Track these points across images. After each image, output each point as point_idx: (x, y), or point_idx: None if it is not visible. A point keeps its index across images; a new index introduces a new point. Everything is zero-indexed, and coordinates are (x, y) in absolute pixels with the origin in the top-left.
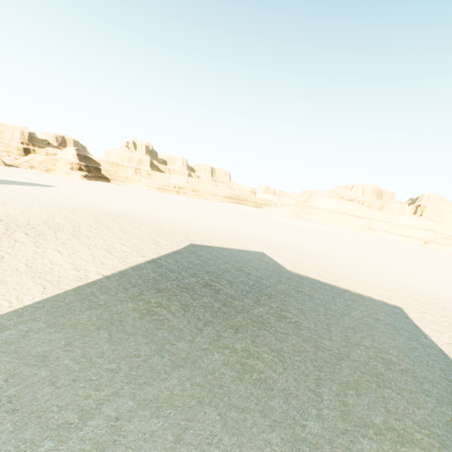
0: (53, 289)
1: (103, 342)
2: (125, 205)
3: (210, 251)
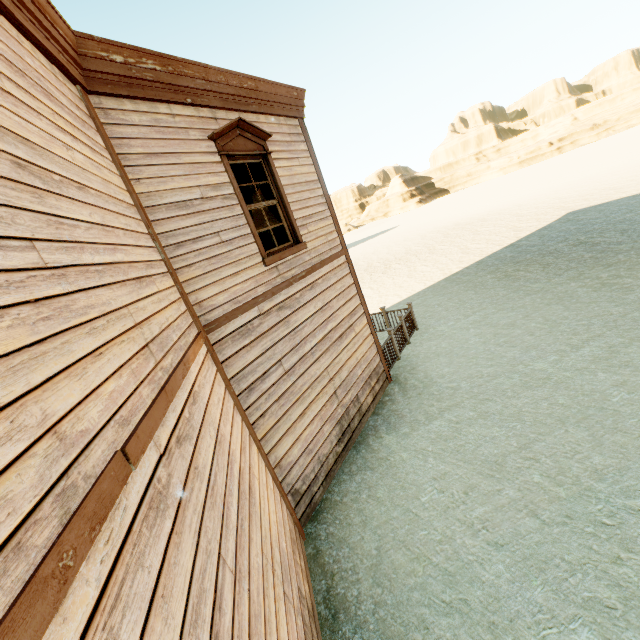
0: (430, 283)
1: (471, 295)
2: (472, 209)
3: (602, 209)
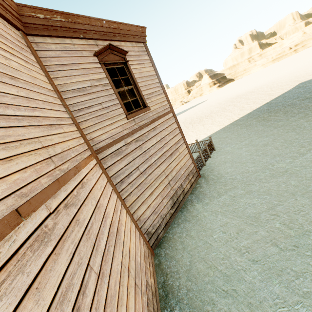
0: (222, 126)
1: (244, 131)
2: (246, 87)
3: None
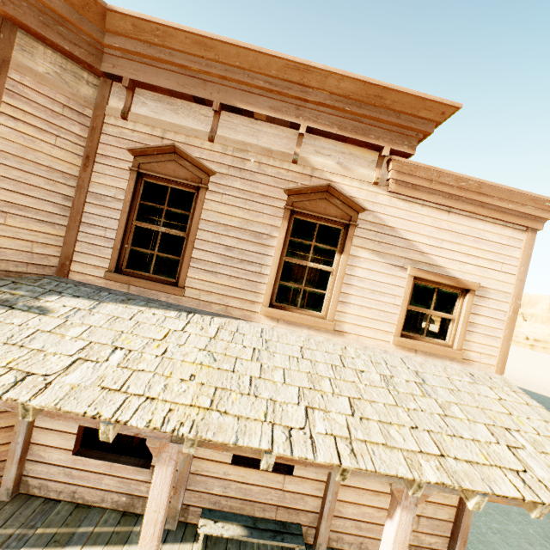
0: None
1: None
2: None
3: (528, 393)
